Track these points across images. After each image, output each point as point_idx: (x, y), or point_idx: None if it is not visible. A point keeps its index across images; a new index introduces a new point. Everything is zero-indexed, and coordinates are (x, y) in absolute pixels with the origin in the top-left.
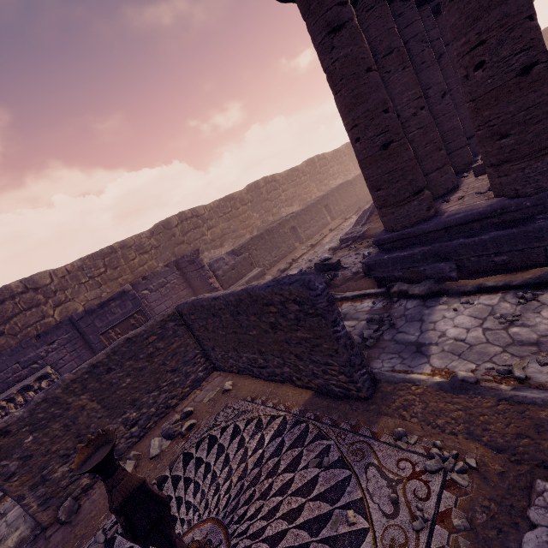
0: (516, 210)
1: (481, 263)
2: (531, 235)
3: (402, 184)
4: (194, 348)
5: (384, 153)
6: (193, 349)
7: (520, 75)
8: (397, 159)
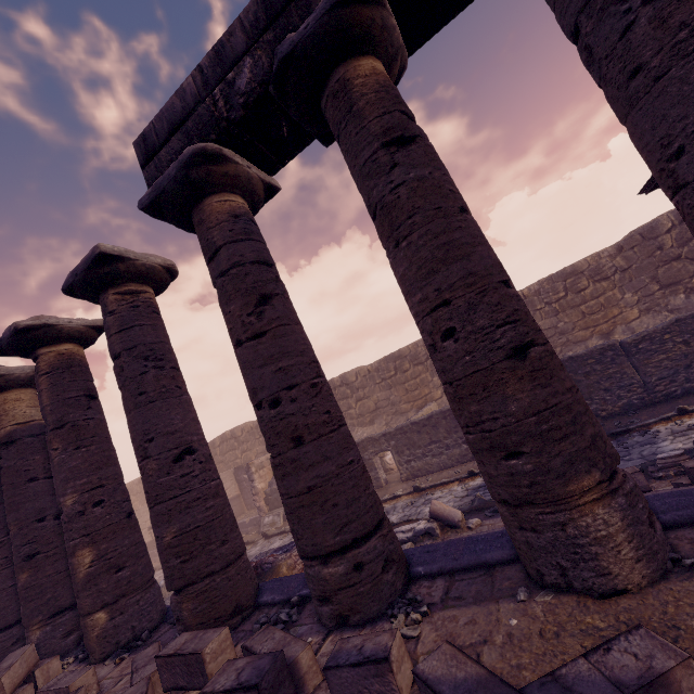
0: None
1: None
2: None
3: None
4: None
5: None
6: None
7: None
8: None
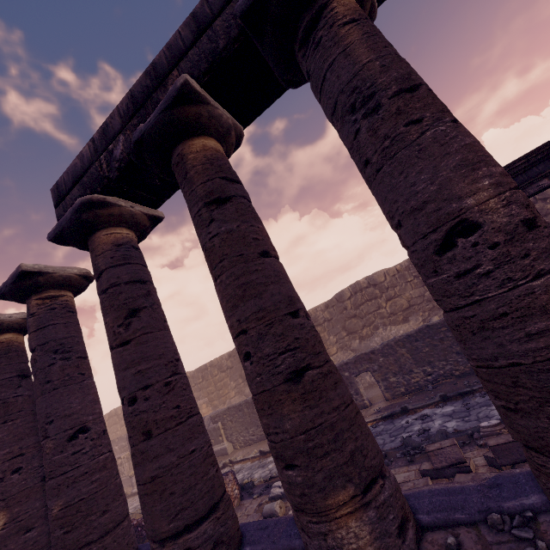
0: None
1: None
2: None
3: None
4: None
5: None
6: None
7: None
8: None
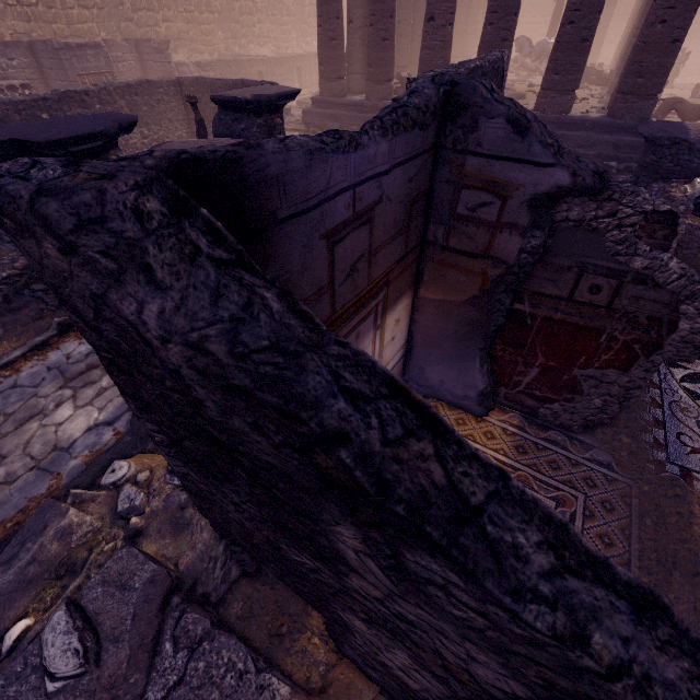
0: (366, 107)
1: (349, 129)
2: (365, 119)
3: (333, 69)
4: (184, 115)
5: (330, 44)
6: (183, 115)
7: (381, 41)
8: (335, 52)
